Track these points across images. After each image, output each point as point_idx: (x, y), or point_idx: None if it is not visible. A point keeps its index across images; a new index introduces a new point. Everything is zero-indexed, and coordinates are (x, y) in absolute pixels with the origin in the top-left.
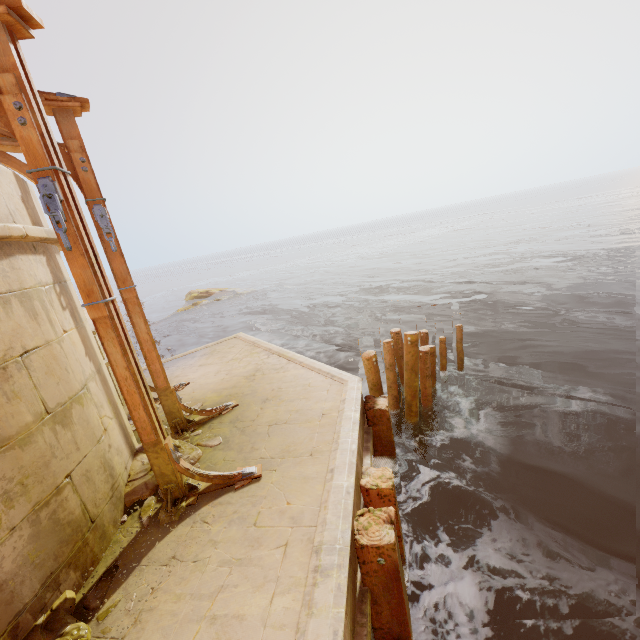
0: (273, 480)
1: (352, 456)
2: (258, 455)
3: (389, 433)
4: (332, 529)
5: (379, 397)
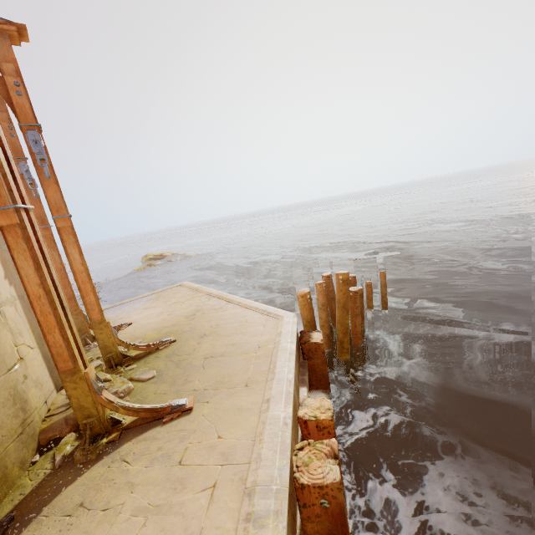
0: (204, 412)
1: (289, 385)
2: (191, 387)
3: (324, 366)
4: (268, 466)
5: (314, 332)
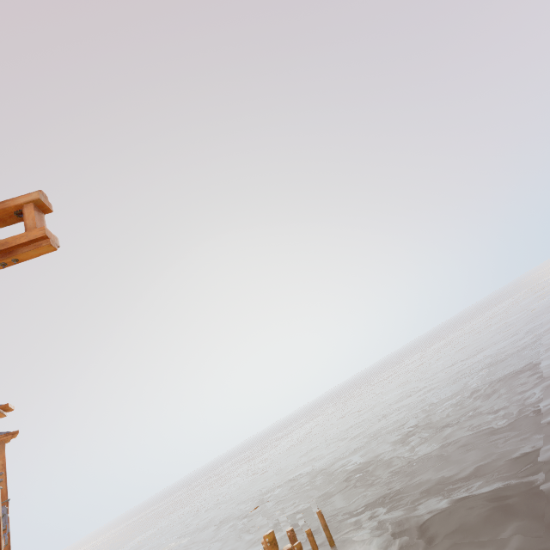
0: None
1: None
2: None
3: None
4: None
5: None
